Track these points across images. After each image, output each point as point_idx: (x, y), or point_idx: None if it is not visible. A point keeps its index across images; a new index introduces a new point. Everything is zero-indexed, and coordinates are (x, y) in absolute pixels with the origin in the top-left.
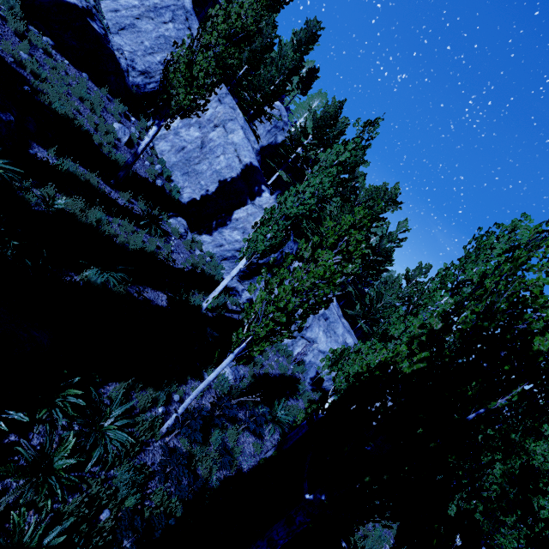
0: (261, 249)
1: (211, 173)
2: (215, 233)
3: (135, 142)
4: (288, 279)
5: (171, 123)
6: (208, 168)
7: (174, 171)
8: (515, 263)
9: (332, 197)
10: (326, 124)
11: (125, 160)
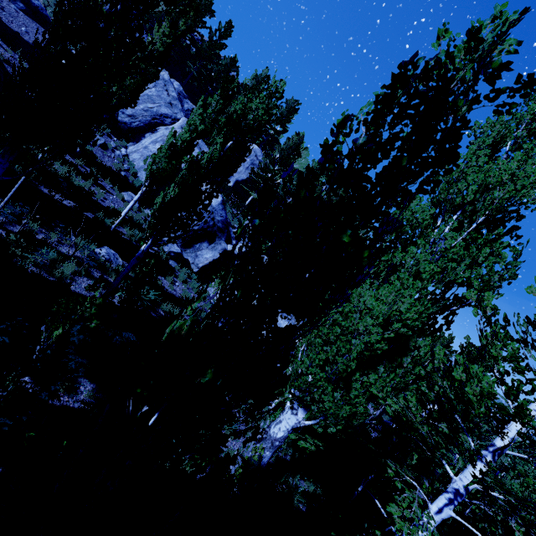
0: (148, 170)
1: None
2: None
3: (110, 148)
4: None
5: (145, 143)
6: None
7: (141, 171)
8: None
9: None
10: (289, 154)
11: (95, 153)
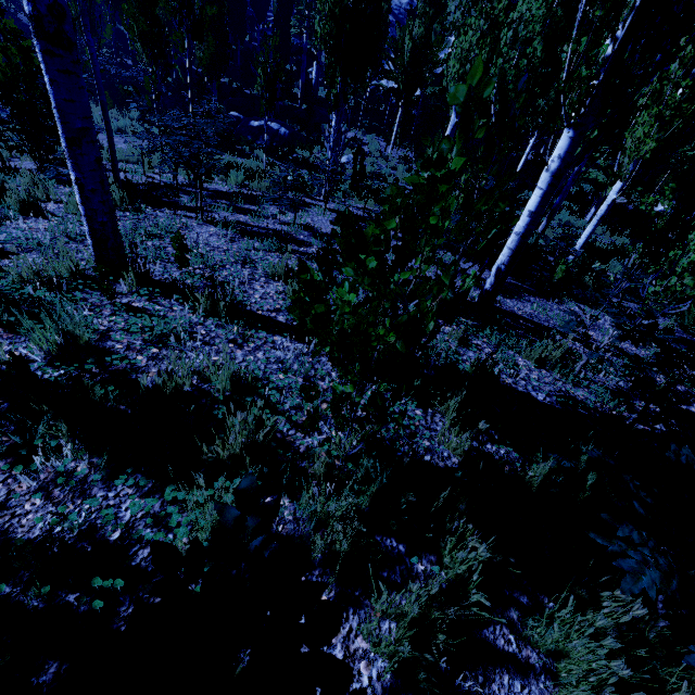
0: None
1: None
2: None
3: None
4: None
5: None
6: None
7: None
8: None
9: None
10: None
11: None
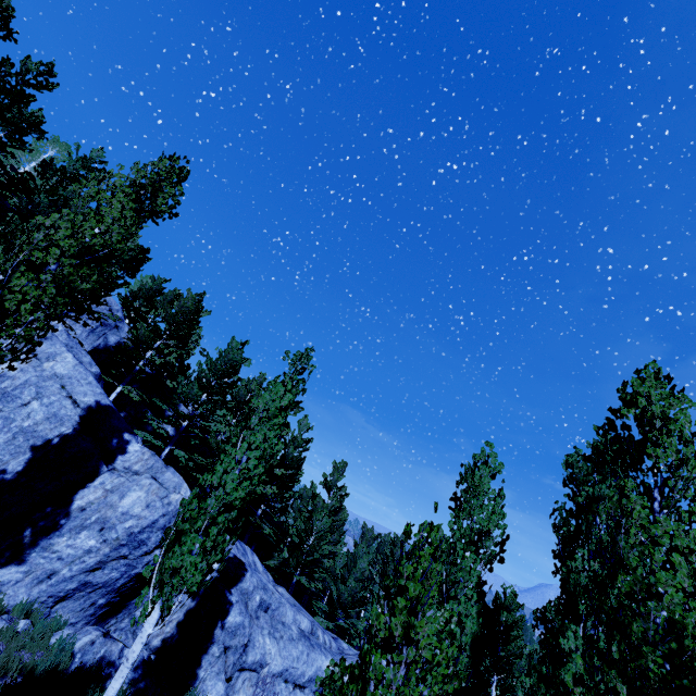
0: (195, 581)
1: (10, 437)
2: (33, 554)
3: None
4: (371, 690)
5: None
6: (3, 428)
7: None
8: (635, 576)
9: (215, 411)
10: (185, 320)
11: None
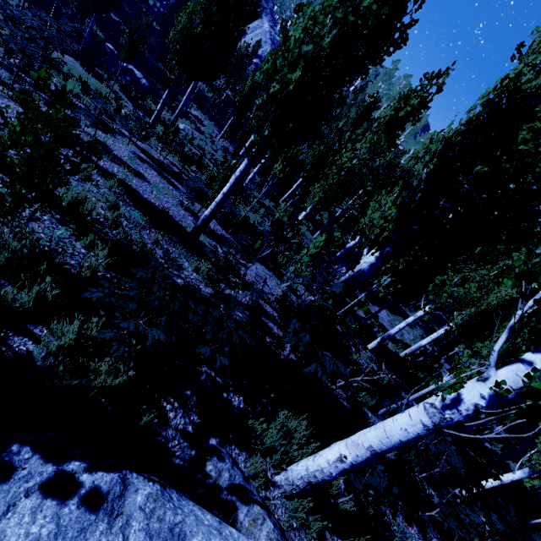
0: None
1: None
2: None
3: None
4: None
5: None
6: None
7: None
8: None
9: None
10: None
11: None
